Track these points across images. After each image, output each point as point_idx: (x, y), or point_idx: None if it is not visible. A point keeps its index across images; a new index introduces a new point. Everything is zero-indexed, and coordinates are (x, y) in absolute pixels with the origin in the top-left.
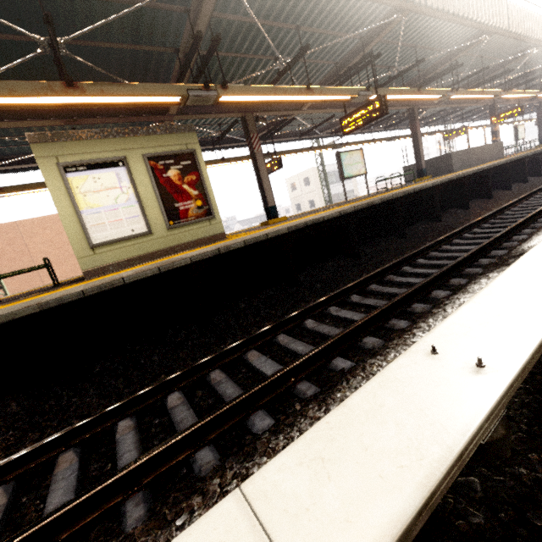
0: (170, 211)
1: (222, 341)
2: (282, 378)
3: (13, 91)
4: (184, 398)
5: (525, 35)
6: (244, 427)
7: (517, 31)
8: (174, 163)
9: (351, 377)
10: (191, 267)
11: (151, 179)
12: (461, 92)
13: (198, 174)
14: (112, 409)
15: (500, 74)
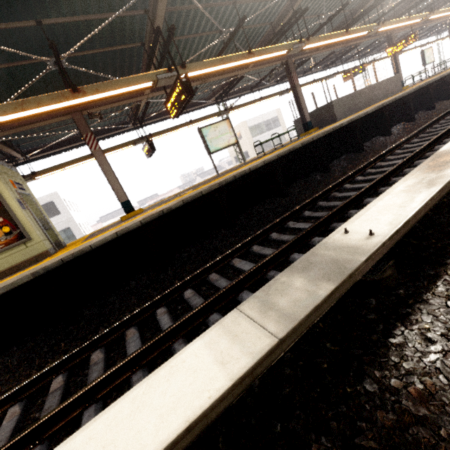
0: None
1: None
2: None
3: None
4: None
5: None
6: None
7: None
8: None
9: None
10: None
11: None
12: (314, 40)
13: None
14: None
15: (371, 6)
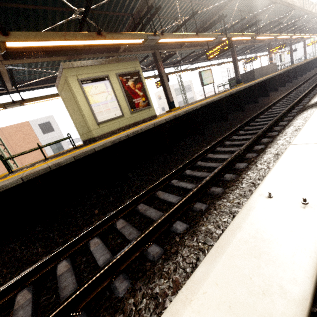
0: (131, 104)
1: (185, 157)
2: (238, 154)
3: (76, 37)
4: (193, 171)
5: (291, 3)
6: (233, 169)
7: (288, 2)
8: (130, 78)
9: (269, 148)
10: (163, 125)
11: (121, 86)
12: (260, 35)
13: (142, 84)
14: (166, 177)
15: (276, 25)
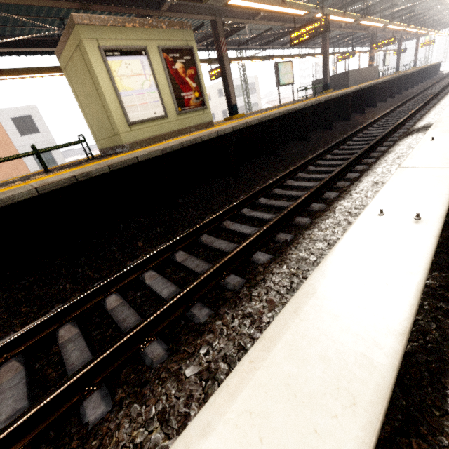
0: (178, 99)
1: (255, 183)
2: (328, 182)
3: None
4: (269, 199)
5: None
6: (320, 199)
7: None
8: (179, 57)
9: (365, 176)
10: (229, 135)
11: (164, 69)
12: (366, 19)
13: (195, 69)
14: (235, 204)
15: (388, 7)
